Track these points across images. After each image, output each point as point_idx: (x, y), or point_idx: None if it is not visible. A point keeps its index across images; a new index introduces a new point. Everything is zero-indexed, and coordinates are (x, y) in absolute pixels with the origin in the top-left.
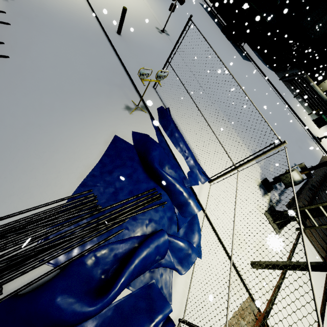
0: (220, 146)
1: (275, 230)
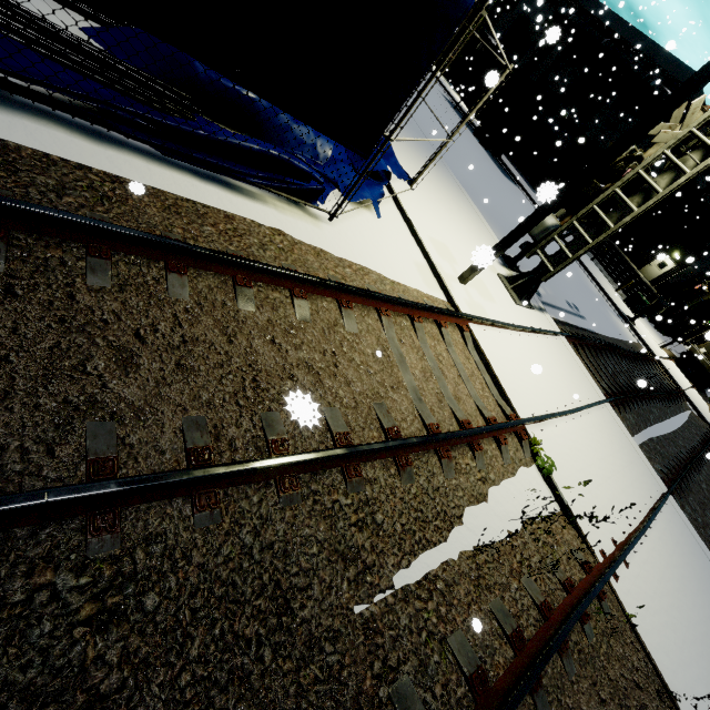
0: (439, 184)
1: (512, 296)
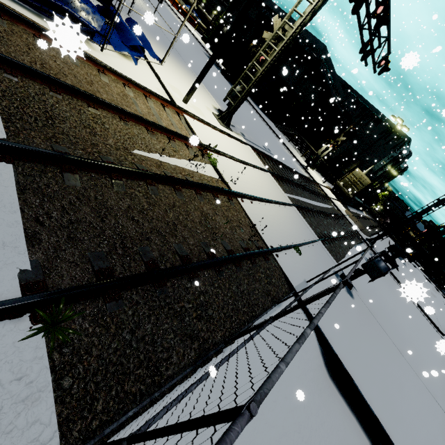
0: (183, 73)
1: (219, 121)
